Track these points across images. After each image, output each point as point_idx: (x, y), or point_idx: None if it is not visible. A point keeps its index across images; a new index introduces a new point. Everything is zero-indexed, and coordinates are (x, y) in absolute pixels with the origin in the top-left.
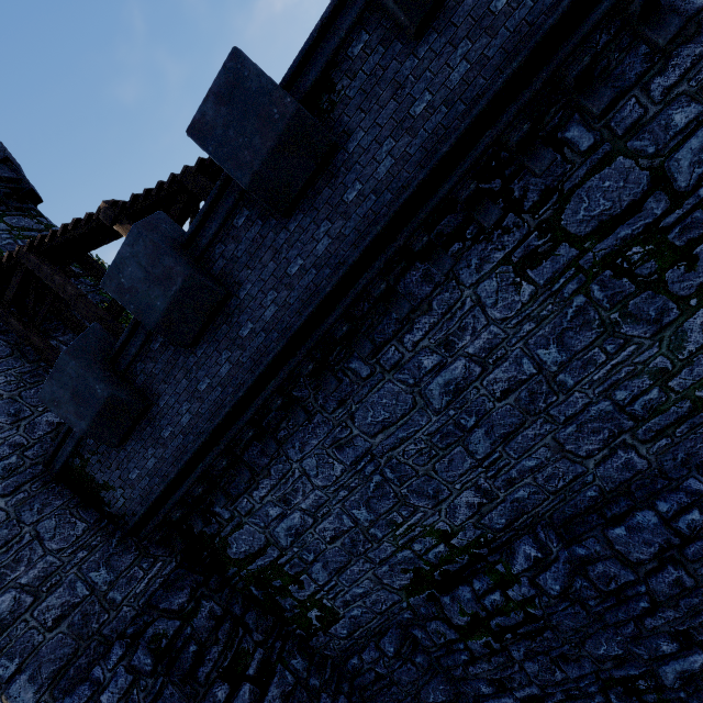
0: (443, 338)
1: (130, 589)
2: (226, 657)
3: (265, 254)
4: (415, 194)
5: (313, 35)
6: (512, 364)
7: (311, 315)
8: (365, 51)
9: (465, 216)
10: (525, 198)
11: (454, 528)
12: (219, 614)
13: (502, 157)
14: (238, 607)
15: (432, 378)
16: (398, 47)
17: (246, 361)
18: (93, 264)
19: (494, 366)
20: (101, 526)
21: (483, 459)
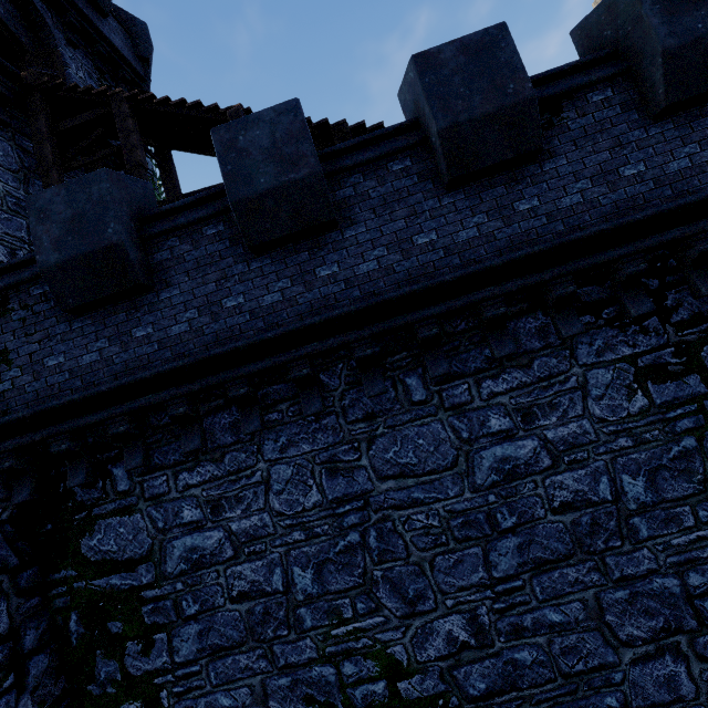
0: (526, 405)
1: None
2: None
3: (401, 209)
4: (587, 240)
5: (563, 67)
6: (588, 475)
7: (410, 294)
8: (603, 102)
9: (609, 295)
10: (675, 311)
11: (412, 664)
12: None
13: (669, 263)
14: (33, 637)
15: (490, 443)
16: (634, 116)
17: (302, 303)
18: (170, 160)
19: (568, 467)
20: None
21: (500, 580)
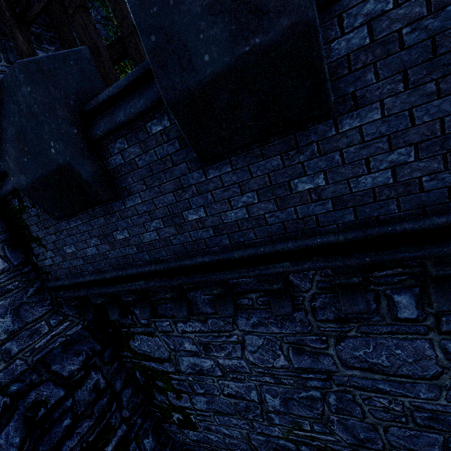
0: None
1: (29, 342)
2: (94, 431)
3: None
4: None
5: None
6: None
7: (443, 226)
8: None
9: None
10: None
11: None
12: (101, 387)
13: None
14: (120, 384)
15: None
16: None
17: (272, 223)
18: None
19: None
20: (23, 271)
21: None
